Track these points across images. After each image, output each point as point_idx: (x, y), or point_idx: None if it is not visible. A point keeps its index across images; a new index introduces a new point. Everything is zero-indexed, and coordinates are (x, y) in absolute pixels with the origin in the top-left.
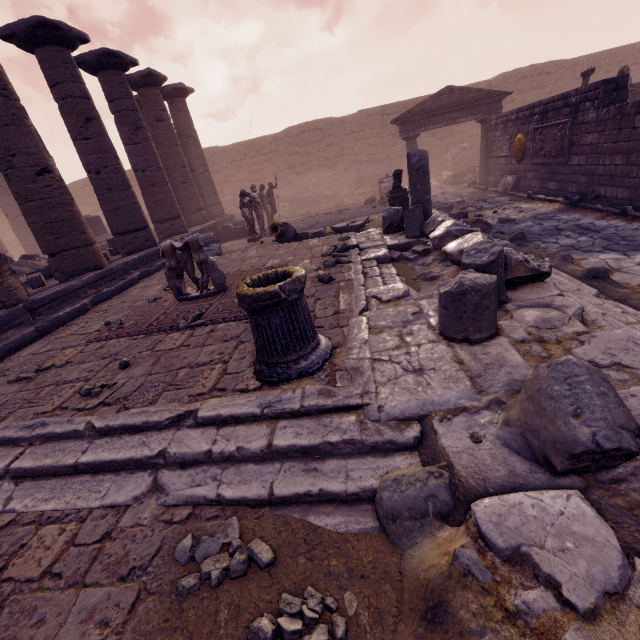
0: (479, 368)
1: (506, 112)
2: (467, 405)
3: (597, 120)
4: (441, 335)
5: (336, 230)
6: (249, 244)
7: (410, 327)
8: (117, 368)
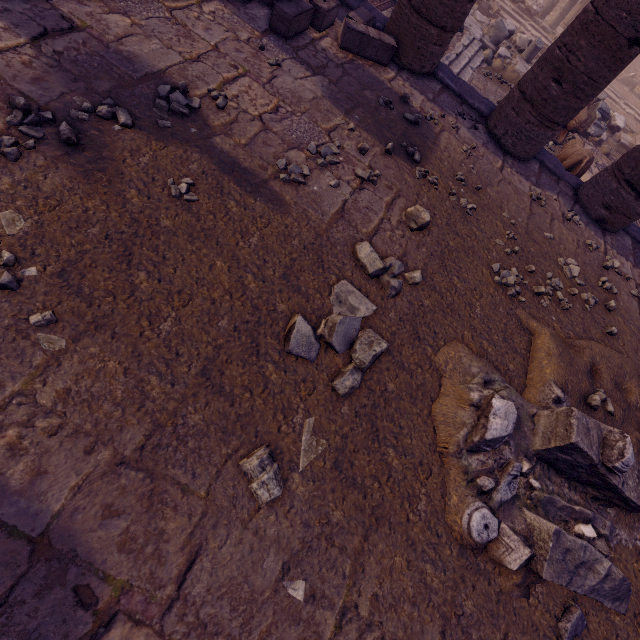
0: (476, 24)
1: None
2: (483, 35)
3: None
4: None
5: None
6: None
7: None
8: None
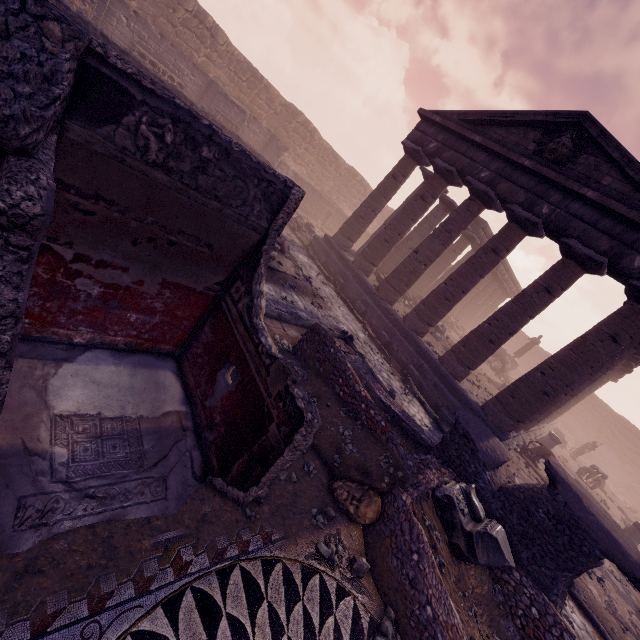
0: None
1: None
2: None
3: None
4: None
5: (621, 509)
6: (571, 458)
7: None
8: None
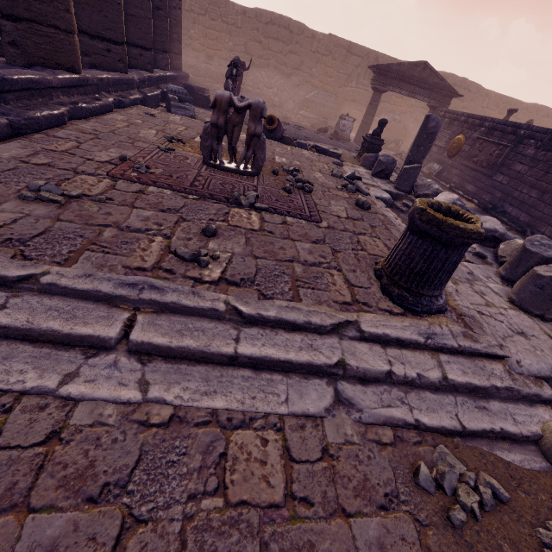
0: None
1: (458, 111)
2: None
3: (533, 157)
4: (513, 304)
5: (320, 149)
6: None
7: (478, 287)
8: (199, 233)
